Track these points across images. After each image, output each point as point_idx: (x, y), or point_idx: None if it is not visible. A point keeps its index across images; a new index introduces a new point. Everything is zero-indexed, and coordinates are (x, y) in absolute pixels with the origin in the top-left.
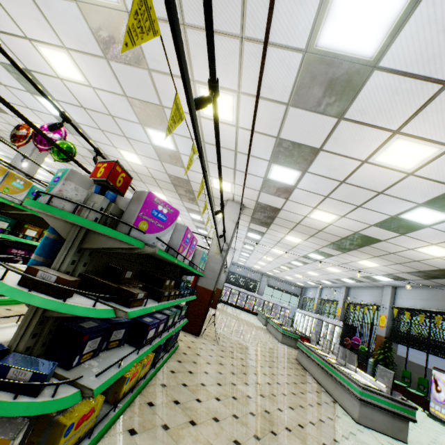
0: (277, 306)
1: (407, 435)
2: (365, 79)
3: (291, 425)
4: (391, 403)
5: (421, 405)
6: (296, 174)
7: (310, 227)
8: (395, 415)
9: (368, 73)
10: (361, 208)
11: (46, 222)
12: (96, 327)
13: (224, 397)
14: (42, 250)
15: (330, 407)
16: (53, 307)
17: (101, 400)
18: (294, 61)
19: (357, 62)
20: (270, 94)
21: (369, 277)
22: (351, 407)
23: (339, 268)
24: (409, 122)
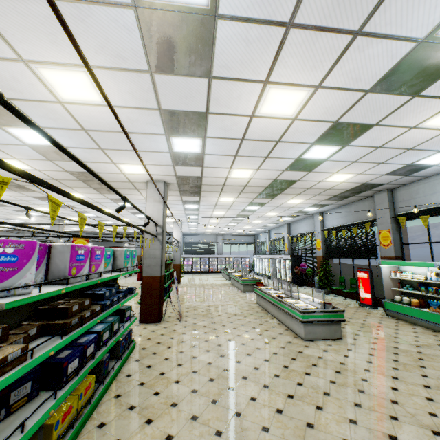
0: (238, 258)
1: (341, 333)
2: (213, 31)
3: (248, 372)
4: (326, 315)
5: (355, 298)
6: (198, 142)
7: (235, 185)
8: (330, 322)
9: (212, 24)
10: (269, 158)
11: None
12: None
13: (184, 376)
14: None
15: (283, 336)
16: None
17: None
18: (129, 20)
19: (196, 13)
20: (125, 64)
21: (300, 211)
22: (299, 330)
23: (275, 212)
24: (273, 70)
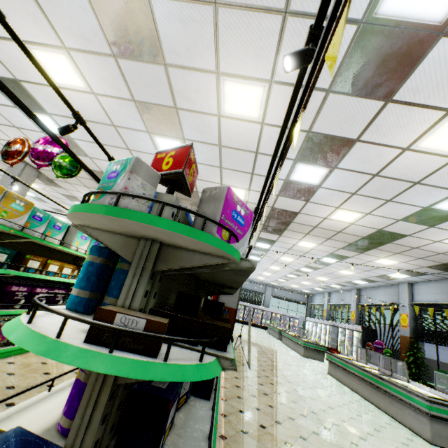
0: (285, 317)
1: None
2: (427, 50)
3: None
4: None
5: None
6: (323, 172)
7: (328, 229)
8: None
9: (432, 42)
10: (390, 202)
11: (47, 251)
12: (172, 384)
13: (293, 439)
14: (87, 281)
15: (394, 428)
16: (156, 375)
17: None
18: (345, 36)
19: (422, 30)
20: None
21: (384, 275)
22: (418, 425)
23: (353, 270)
24: None
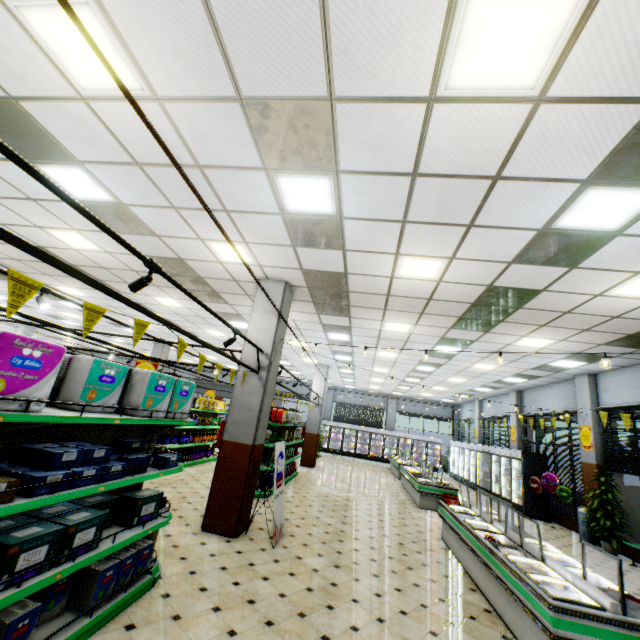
0: (420, 442)
1: None
2: None
3: None
4: (630, 636)
5: None
6: (326, 186)
7: (410, 296)
8: None
9: None
10: (475, 228)
11: None
12: None
13: None
14: None
15: None
16: None
17: None
18: None
19: None
20: None
21: (545, 366)
22: None
23: (492, 362)
24: None
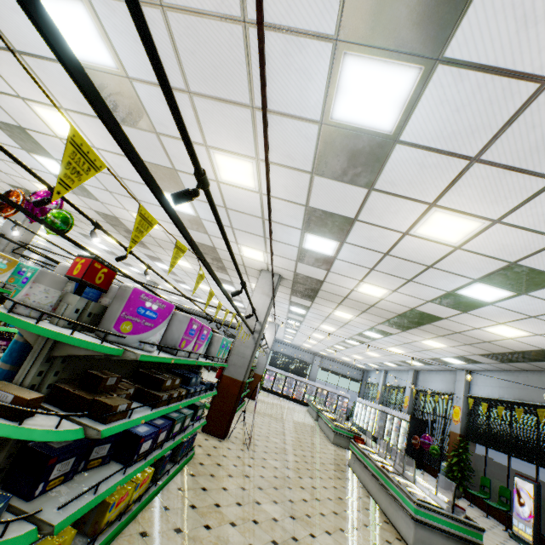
0: (333, 394)
1: None
2: (388, 152)
3: None
4: (453, 524)
5: (503, 522)
6: (334, 245)
7: (360, 301)
8: (458, 539)
9: (390, 146)
10: (412, 282)
11: None
12: (69, 445)
13: (242, 521)
14: (10, 356)
15: (381, 529)
16: (6, 433)
17: (71, 535)
18: (311, 132)
19: (377, 136)
20: (291, 163)
21: (438, 359)
22: (406, 529)
23: (402, 349)
24: (444, 195)
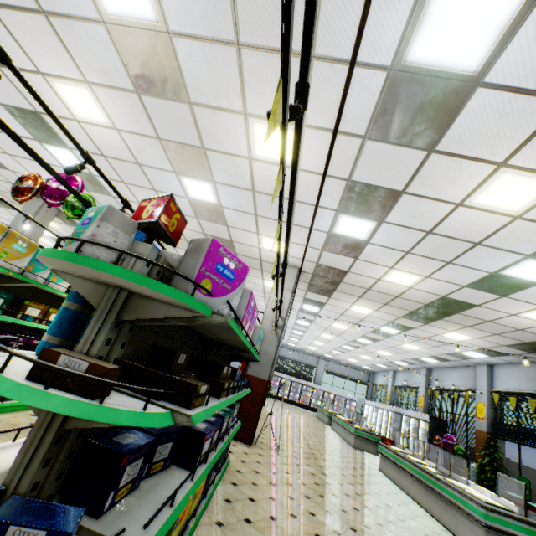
0: (340, 397)
1: None
2: (465, 100)
3: None
4: (528, 529)
5: None
6: (370, 226)
7: (384, 292)
8: None
9: (469, 91)
10: (451, 264)
11: (52, 298)
12: (136, 441)
13: (305, 535)
14: (59, 327)
15: None
16: (85, 414)
17: None
18: (375, 82)
19: (456, 79)
20: (342, 126)
21: (457, 353)
22: None
23: (419, 344)
24: (520, 150)
